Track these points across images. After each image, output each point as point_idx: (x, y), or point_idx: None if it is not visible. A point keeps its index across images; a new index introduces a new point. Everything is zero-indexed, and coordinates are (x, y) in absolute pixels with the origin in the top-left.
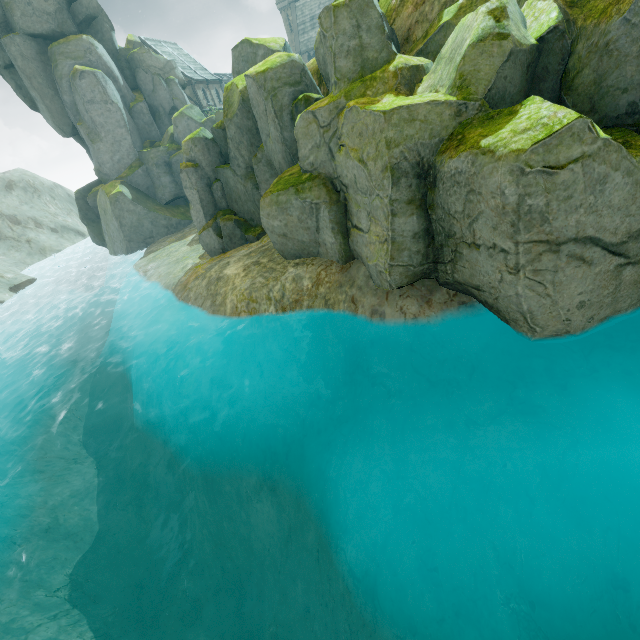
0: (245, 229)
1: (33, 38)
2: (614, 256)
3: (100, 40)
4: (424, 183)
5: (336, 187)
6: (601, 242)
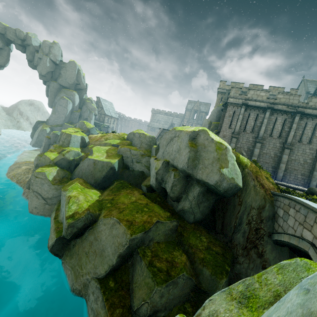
0: None
1: (60, 85)
2: (44, 200)
3: (80, 94)
4: None
5: None
6: (42, 195)
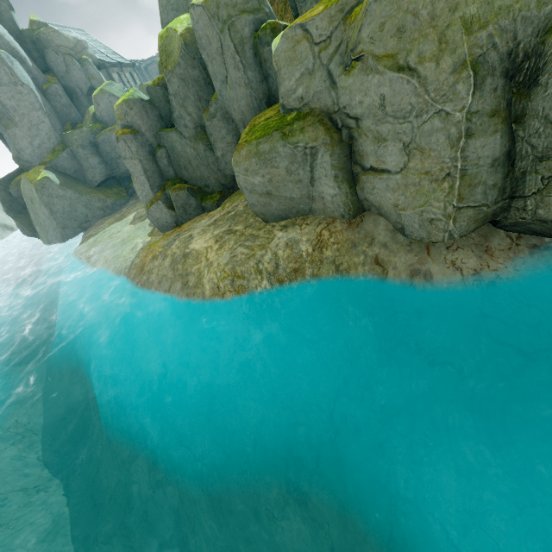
0: (200, 197)
1: None
2: None
3: None
4: (509, 85)
5: (336, 123)
6: None
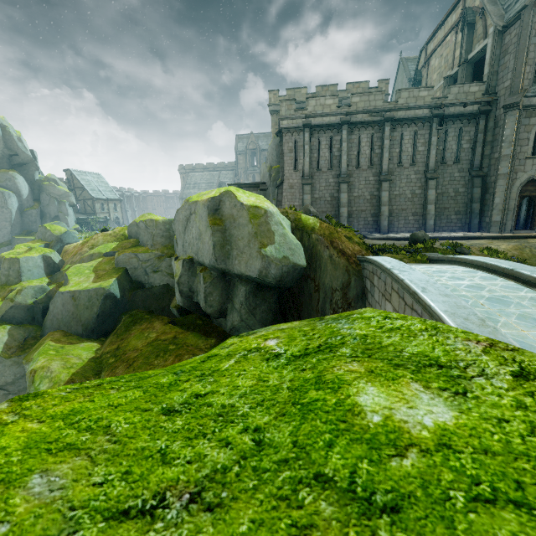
0: None
1: None
2: (2, 390)
3: (25, 173)
4: None
5: None
6: None
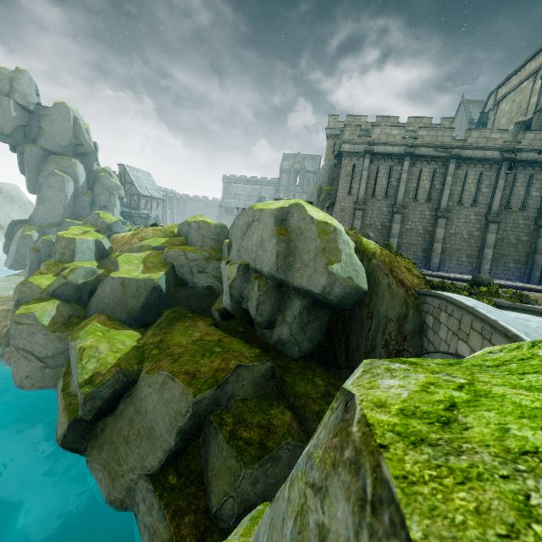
0: None
1: (44, 150)
2: (41, 362)
3: (85, 163)
4: None
5: None
6: (35, 354)
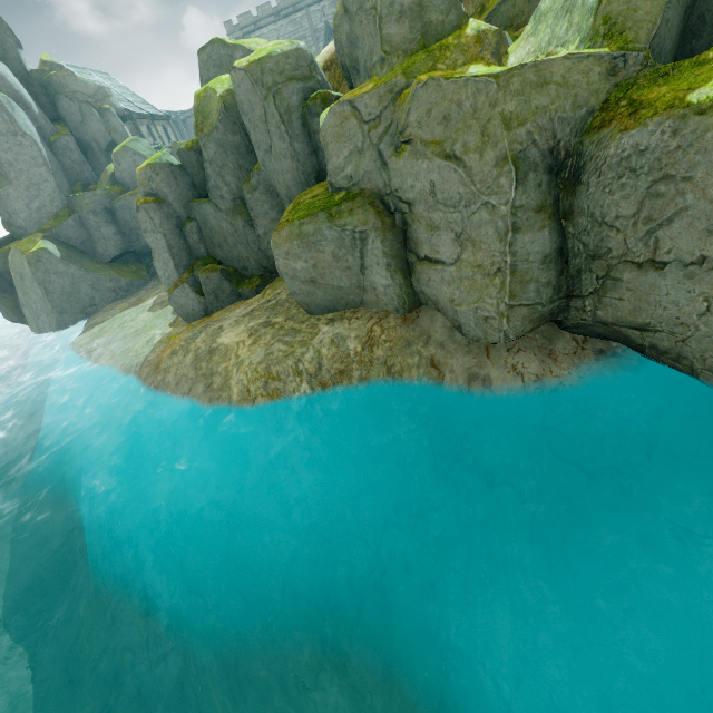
0: (236, 281)
1: None
2: None
3: (2, 58)
4: (555, 181)
5: (389, 207)
6: None
